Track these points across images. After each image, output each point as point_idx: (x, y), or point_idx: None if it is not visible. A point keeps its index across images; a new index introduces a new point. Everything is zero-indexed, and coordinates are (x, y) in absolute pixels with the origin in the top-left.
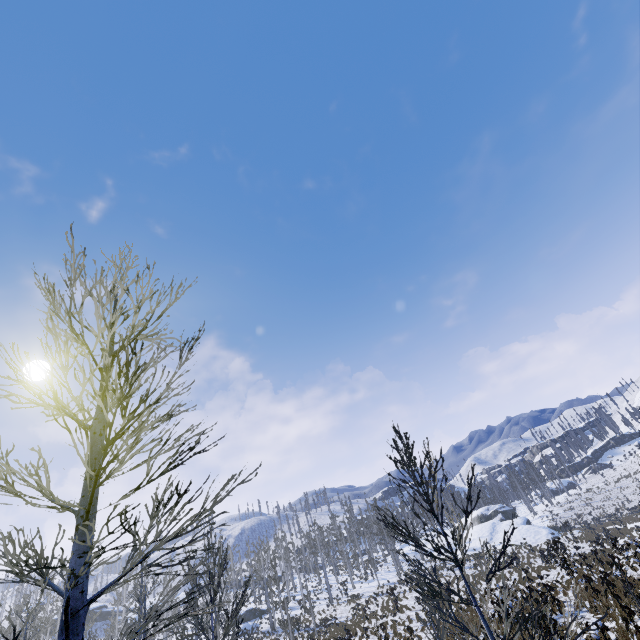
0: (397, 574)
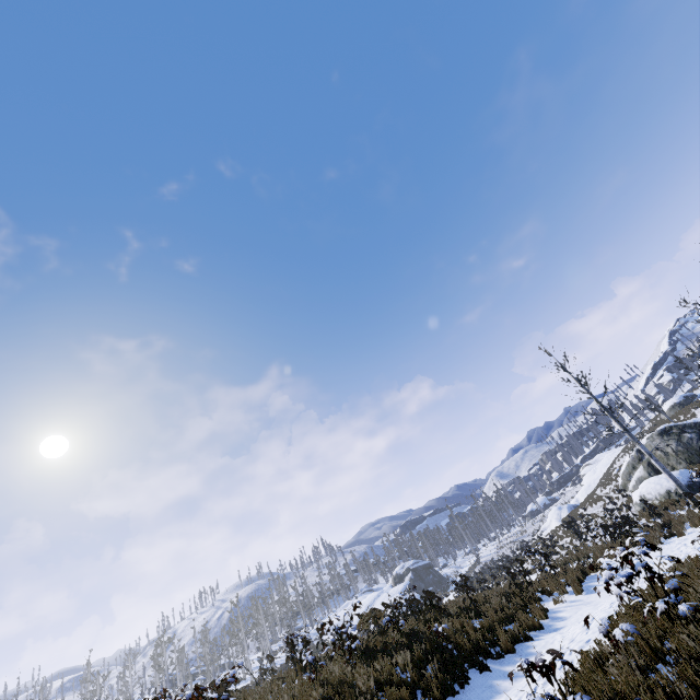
0: (251, 677)
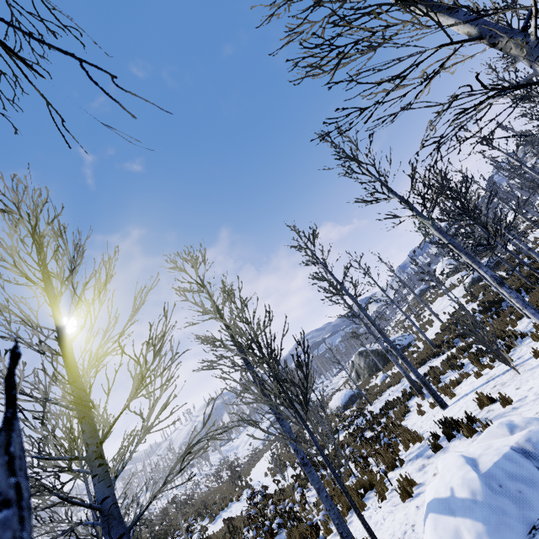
0: (185, 488)
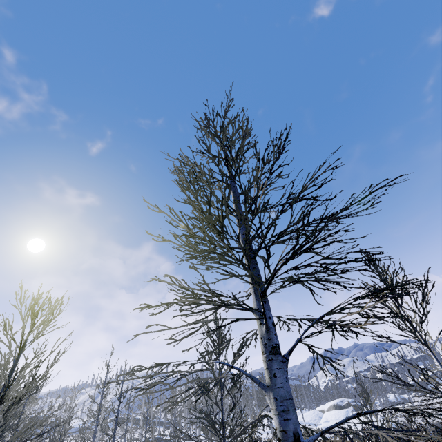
0: (271, 433)
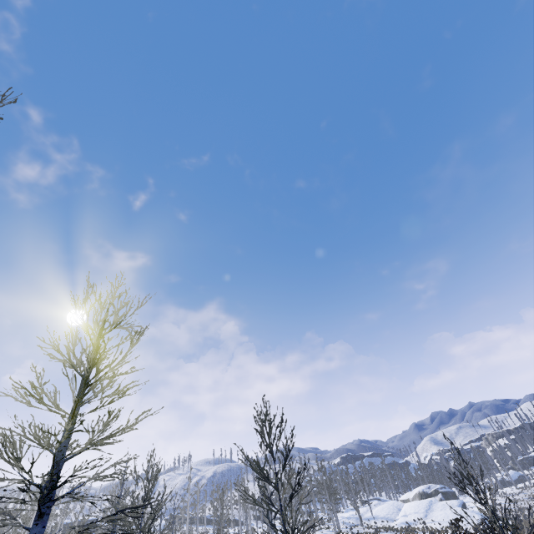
0: (334, 533)
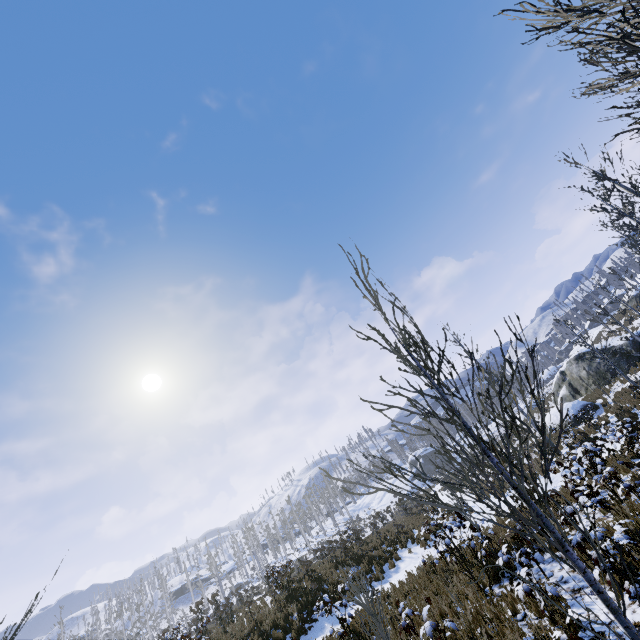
0: (309, 547)
